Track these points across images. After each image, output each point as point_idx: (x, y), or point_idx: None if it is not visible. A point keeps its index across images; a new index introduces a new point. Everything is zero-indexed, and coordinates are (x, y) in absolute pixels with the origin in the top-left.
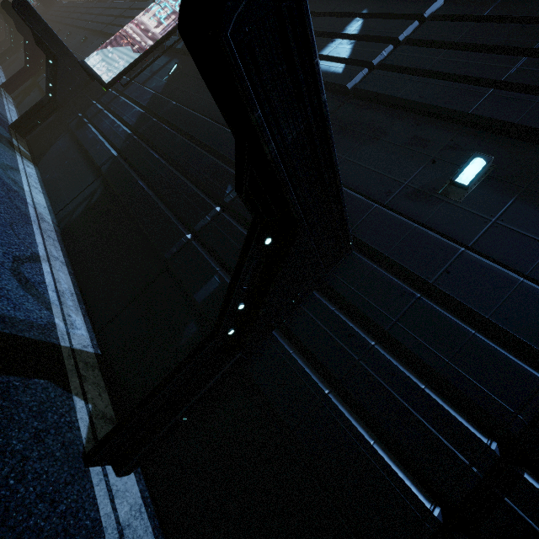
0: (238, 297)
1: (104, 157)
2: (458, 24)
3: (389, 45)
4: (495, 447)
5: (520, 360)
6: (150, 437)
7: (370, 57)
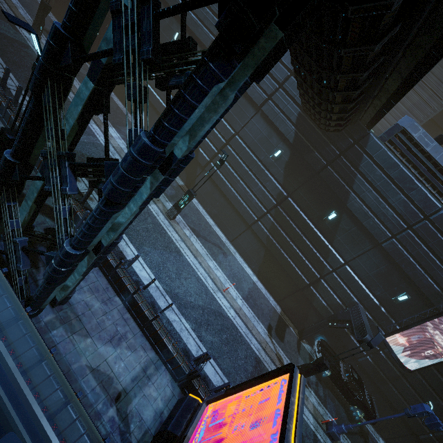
0: None
1: None
2: None
3: None
4: None
5: None
6: None
7: None
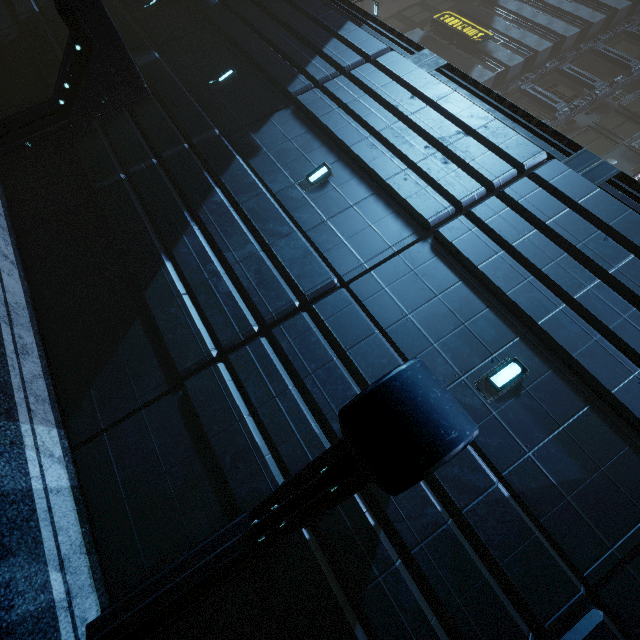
0: (64, 78)
1: (25, 8)
2: (282, 2)
3: (246, 0)
4: (154, 160)
5: (183, 139)
6: (5, 145)
7: (232, 3)
